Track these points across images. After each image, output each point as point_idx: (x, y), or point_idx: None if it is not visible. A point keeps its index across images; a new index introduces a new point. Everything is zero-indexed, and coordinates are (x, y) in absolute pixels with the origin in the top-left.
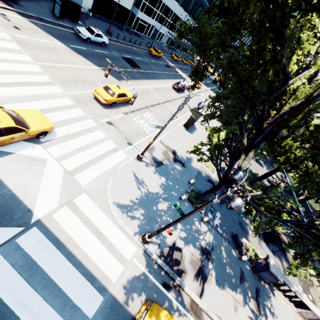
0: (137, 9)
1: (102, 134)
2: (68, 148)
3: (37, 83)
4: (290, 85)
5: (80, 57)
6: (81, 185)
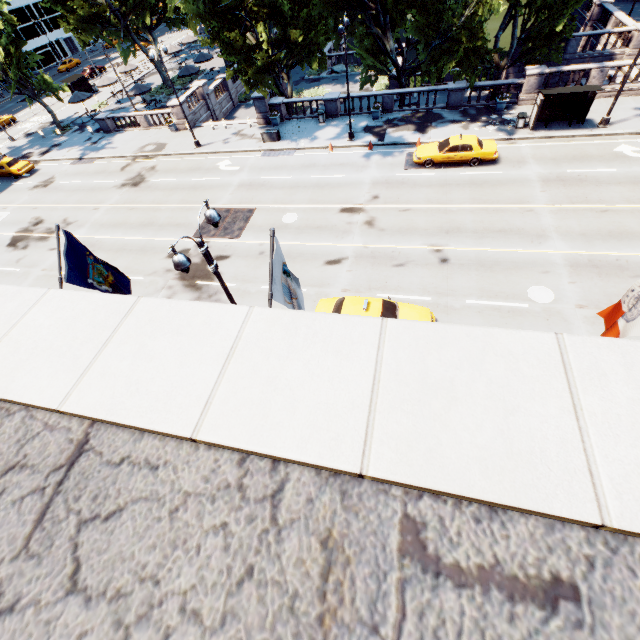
0: None
1: None
2: None
3: None
4: None
5: None
6: None
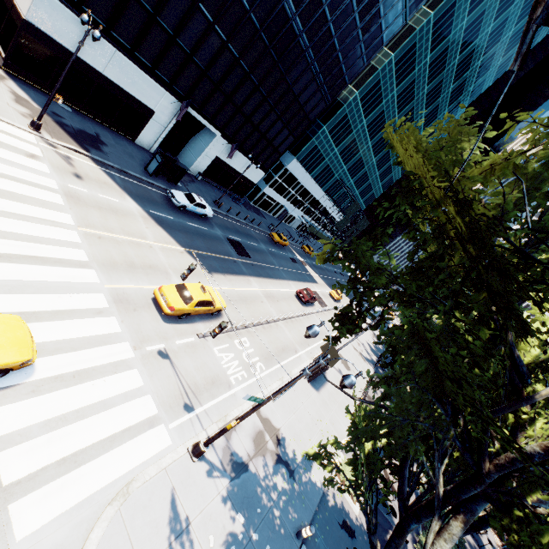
0: (266, 184)
1: (138, 380)
2: (41, 413)
3: (58, 261)
4: (528, 386)
5: (159, 229)
6: (13, 539)
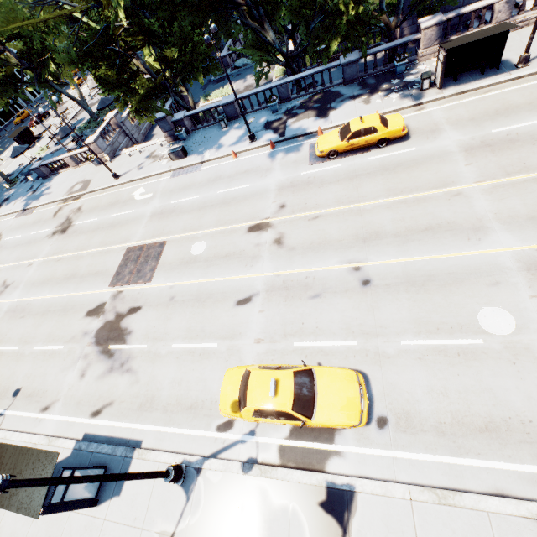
0: None
1: None
2: None
3: None
4: None
5: None
6: None
